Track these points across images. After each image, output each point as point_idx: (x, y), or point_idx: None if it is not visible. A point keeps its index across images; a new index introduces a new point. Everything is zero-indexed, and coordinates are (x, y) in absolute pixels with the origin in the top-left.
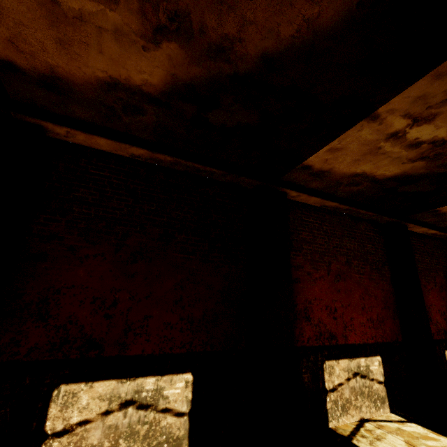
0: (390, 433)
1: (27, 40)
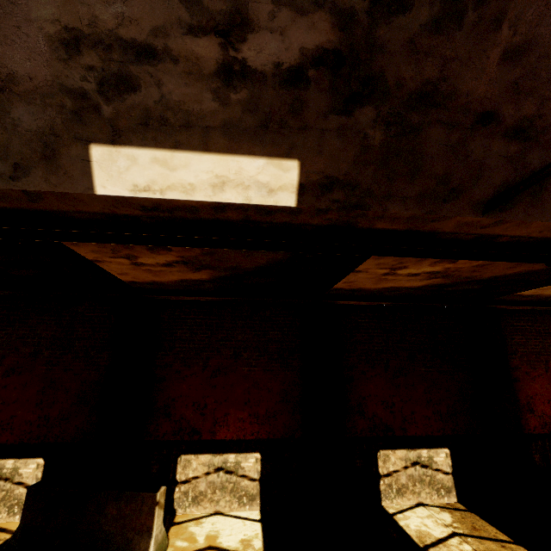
0: None
1: (358, 284)
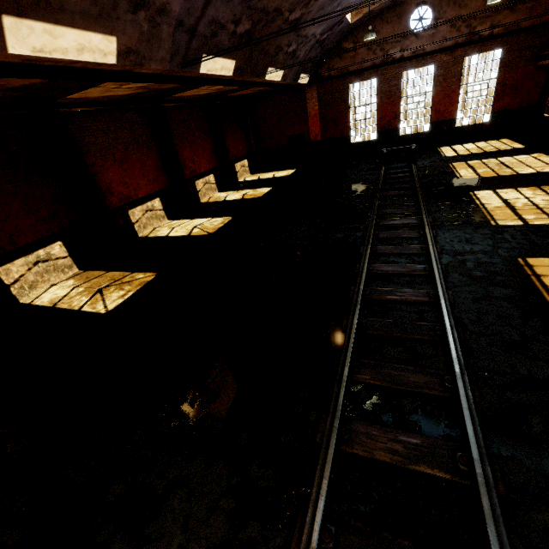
0: (164, 228)
1: None
